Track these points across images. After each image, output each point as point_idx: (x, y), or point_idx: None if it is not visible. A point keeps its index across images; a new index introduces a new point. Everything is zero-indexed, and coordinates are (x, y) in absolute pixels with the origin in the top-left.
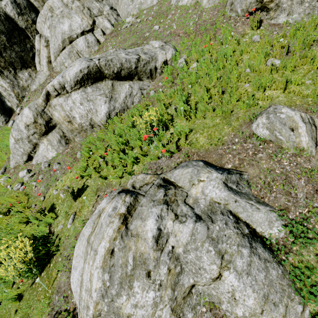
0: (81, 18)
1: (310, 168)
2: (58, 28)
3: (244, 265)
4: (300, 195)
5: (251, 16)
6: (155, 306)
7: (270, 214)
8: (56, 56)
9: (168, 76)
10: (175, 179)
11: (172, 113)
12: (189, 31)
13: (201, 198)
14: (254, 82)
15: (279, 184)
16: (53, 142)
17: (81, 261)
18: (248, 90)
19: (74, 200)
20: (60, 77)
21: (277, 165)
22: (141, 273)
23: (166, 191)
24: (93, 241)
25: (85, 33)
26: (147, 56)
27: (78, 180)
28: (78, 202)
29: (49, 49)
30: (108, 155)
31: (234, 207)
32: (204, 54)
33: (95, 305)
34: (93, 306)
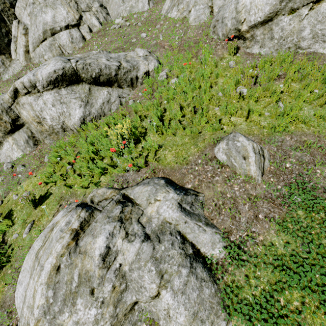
0: (67, 11)
1: (255, 195)
2: (39, 17)
3: (180, 284)
4: (243, 219)
5: (229, 42)
6: (96, 323)
7: (214, 236)
8: (35, 46)
9: (148, 87)
10: (134, 196)
11: (146, 125)
12: (174, 44)
13: (155, 217)
14: (221, 107)
15: (228, 208)
16: (20, 142)
17: (27, 276)
18: (217, 114)
19: (35, 208)
20: (31, 75)
21: (229, 189)
22: (85, 290)
23: (123, 207)
24: (41, 256)
25: (70, 27)
26: (129, 64)
27: (42, 186)
28: (38, 210)
29: (28, 38)
30: (76, 163)
31: (183, 228)
32: (185, 71)
33: (36, 322)
34: (34, 323)
